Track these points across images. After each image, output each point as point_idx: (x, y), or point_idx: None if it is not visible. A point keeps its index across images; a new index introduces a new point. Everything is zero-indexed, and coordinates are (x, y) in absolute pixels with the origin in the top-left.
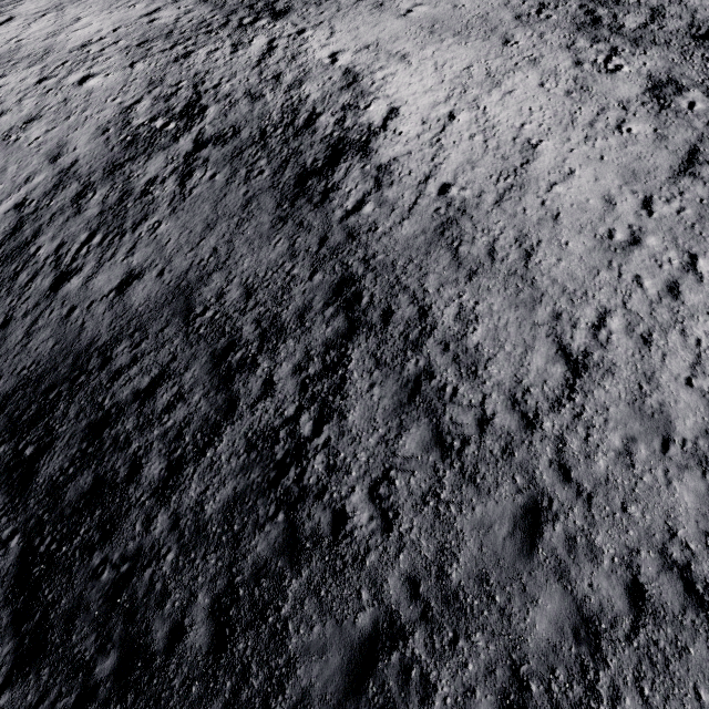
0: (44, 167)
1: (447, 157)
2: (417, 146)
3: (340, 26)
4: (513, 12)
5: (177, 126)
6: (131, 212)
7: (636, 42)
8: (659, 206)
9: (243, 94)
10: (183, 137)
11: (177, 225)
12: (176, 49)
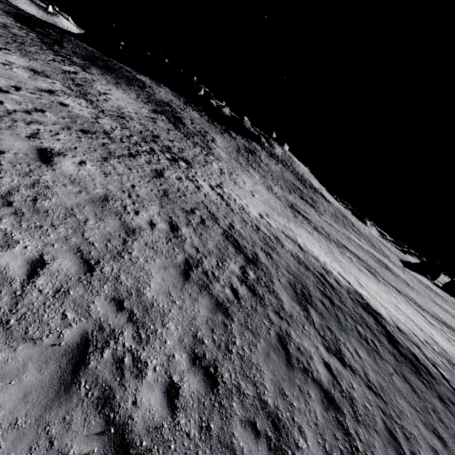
0: (133, 377)
1: (399, 318)
2: (384, 309)
3: (234, 190)
4: (290, 213)
5: (258, 275)
6: (377, 449)
7: (337, 244)
8: (453, 344)
9: (261, 242)
10: (280, 293)
11: (427, 449)
12: (140, 160)
